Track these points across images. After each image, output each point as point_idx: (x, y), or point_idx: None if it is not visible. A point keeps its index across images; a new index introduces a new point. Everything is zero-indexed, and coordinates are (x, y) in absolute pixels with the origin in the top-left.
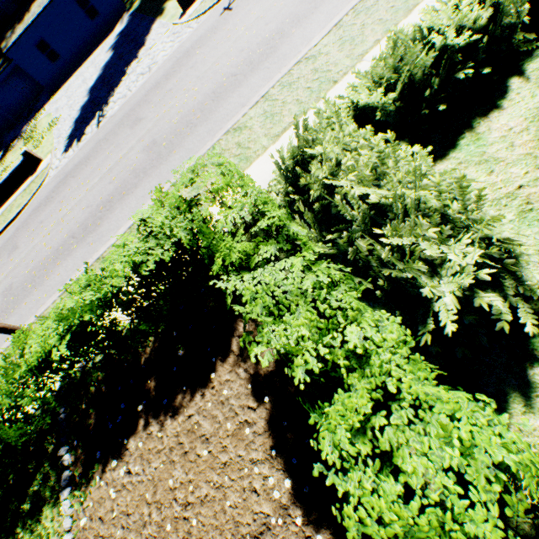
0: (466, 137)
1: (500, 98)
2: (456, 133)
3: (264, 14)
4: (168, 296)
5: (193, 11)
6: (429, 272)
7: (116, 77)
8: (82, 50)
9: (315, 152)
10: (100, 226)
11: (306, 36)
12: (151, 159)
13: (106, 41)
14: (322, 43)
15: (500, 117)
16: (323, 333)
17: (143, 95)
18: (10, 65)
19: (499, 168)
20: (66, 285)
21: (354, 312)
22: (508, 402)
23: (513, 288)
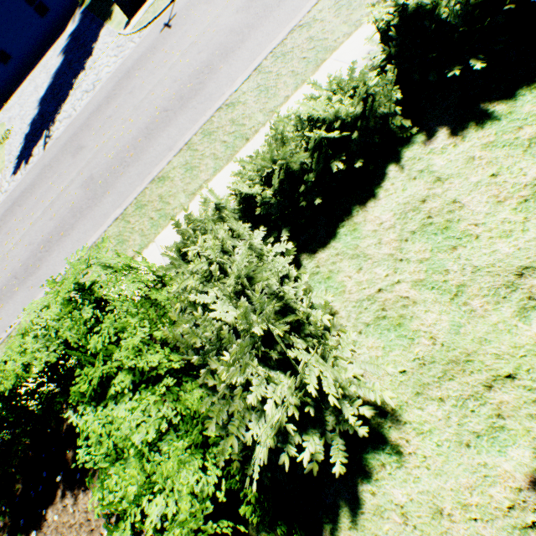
0: (346, 226)
1: (378, 185)
2: (338, 219)
3: (198, 40)
4: None
5: (136, 21)
6: (260, 410)
7: (64, 90)
8: (35, 50)
9: (197, 247)
10: (39, 269)
11: (231, 75)
12: (87, 198)
13: (58, 42)
14: (242, 89)
15: (375, 208)
16: (140, 494)
17: (86, 118)
18: None
19: (367, 266)
20: (6, 331)
21: (174, 466)
22: (340, 516)
23: (334, 423)
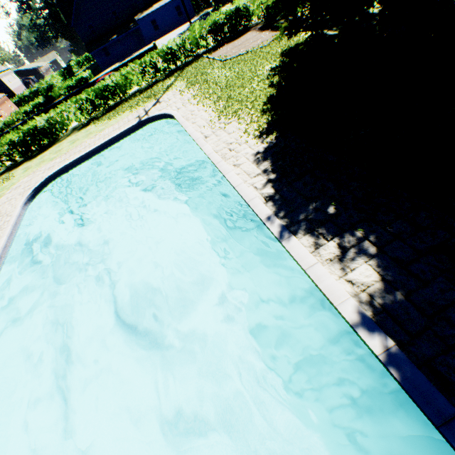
0: None
1: None
2: None
3: None
4: (232, 34)
5: None
6: None
7: None
8: (170, 29)
9: None
10: None
11: None
12: None
13: (185, 25)
14: None
15: None
16: None
17: None
18: (136, 26)
19: None
20: None
21: None
22: None
23: None
